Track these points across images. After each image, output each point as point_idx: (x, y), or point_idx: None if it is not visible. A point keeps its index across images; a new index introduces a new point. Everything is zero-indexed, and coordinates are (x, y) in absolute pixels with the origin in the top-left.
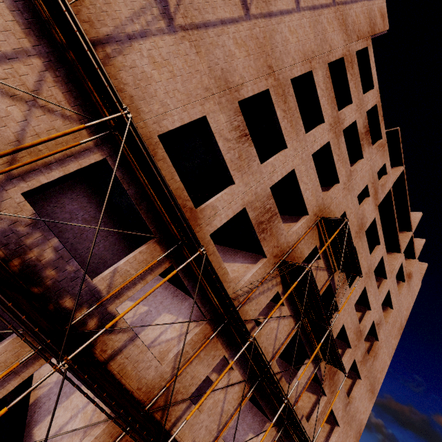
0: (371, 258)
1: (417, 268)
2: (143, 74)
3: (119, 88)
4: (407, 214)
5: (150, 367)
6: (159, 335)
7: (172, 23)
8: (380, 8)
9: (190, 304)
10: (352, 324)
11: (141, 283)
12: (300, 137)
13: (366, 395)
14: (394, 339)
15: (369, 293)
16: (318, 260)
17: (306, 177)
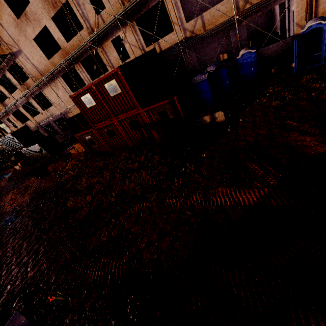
0: None
1: None
2: (38, 62)
3: (45, 70)
4: None
5: None
6: None
7: (20, 50)
8: None
9: None
10: None
11: (86, 73)
12: None
13: None
14: None
15: None
16: None
17: None
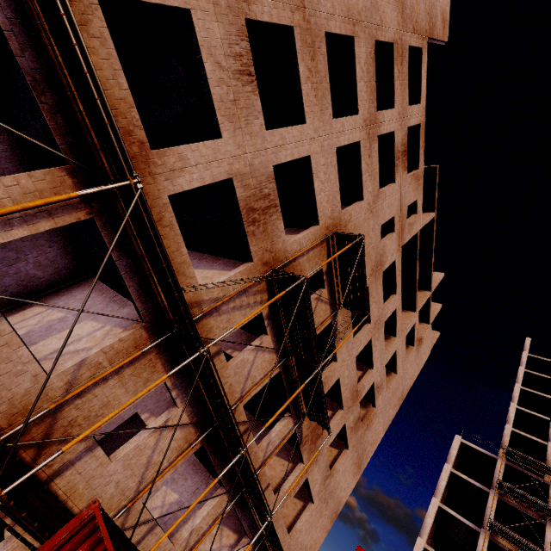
0: (384, 307)
1: (429, 334)
2: None
3: None
4: (429, 270)
5: (23, 374)
6: (66, 346)
7: None
8: (443, 10)
9: (131, 310)
10: (349, 380)
11: (24, 228)
12: (325, 117)
13: (351, 469)
14: (392, 409)
15: (375, 348)
16: (321, 289)
17: (324, 175)
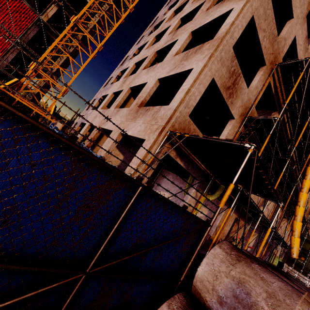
0: None
1: None
2: None
3: None
4: None
5: None
6: None
7: None
8: None
9: None
10: None
11: None
12: None
13: None
14: None
15: None
16: None
17: None
